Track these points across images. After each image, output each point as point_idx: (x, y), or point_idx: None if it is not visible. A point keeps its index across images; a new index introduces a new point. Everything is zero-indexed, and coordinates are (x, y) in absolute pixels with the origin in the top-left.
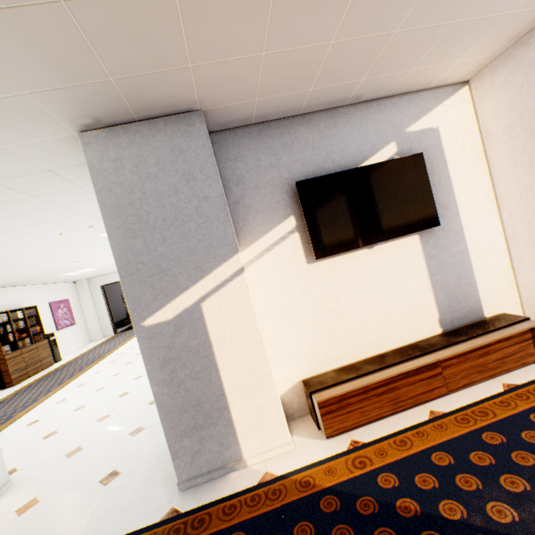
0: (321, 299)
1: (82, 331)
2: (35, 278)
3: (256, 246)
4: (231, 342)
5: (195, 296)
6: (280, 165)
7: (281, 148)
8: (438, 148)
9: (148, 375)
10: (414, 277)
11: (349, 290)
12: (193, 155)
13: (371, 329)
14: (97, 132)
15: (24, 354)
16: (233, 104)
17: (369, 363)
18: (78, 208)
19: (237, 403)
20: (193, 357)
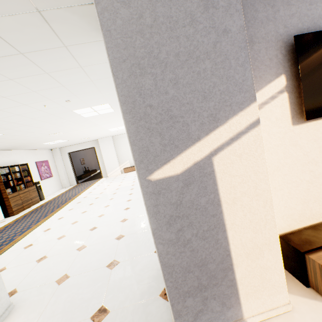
0: (301, 161)
1: (56, 181)
2: (26, 145)
3: None
4: (241, 201)
5: (206, 148)
6: (276, 19)
7: None
8: None
9: (153, 234)
10: None
11: None
12: None
13: None
14: None
15: (20, 194)
16: None
17: None
18: (60, 77)
19: (242, 264)
20: (200, 216)
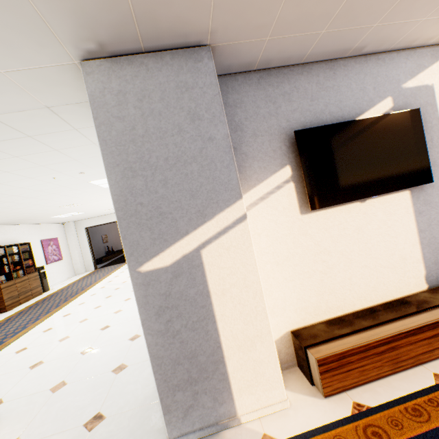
0: (312, 250)
1: (67, 265)
2: (29, 219)
3: (251, 194)
4: (230, 292)
5: (194, 242)
6: (278, 114)
7: (280, 96)
8: (432, 105)
9: (142, 324)
10: (403, 232)
11: (340, 242)
12: (199, 92)
13: (360, 283)
14: (100, 62)
15: (17, 283)
16: (243, 42)
17: (359, 317)
18: (72, 153)
19: (233, 357)
20: (190, 306)
